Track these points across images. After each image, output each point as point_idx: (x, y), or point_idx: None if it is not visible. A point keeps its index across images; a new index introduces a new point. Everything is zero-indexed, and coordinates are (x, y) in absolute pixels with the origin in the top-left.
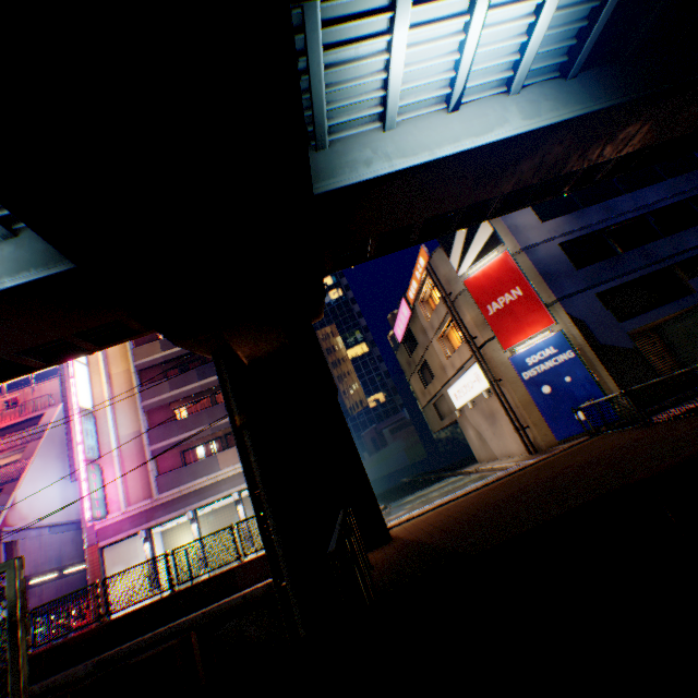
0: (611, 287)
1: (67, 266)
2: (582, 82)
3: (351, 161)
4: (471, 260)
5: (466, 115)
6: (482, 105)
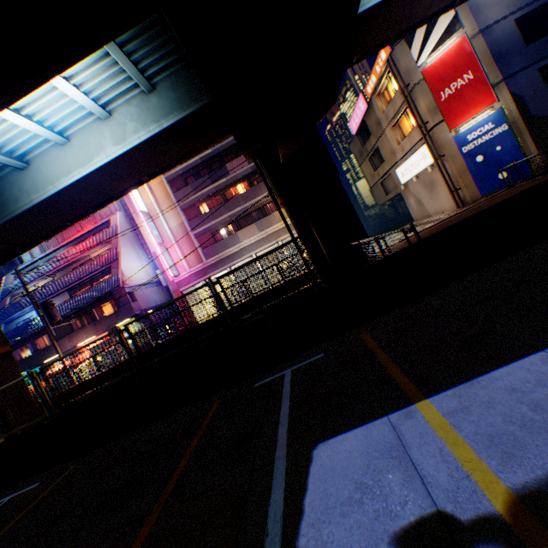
0: None
1: (194, 108)
2: None
3: None
4: (430, 49)
5: None
6: None
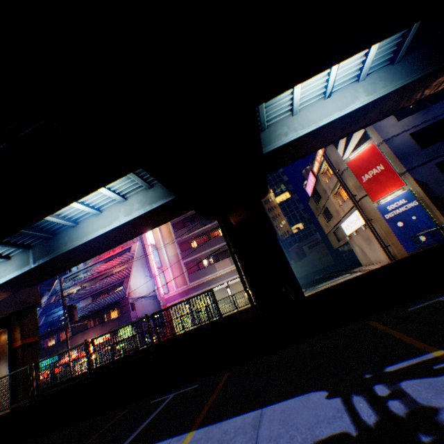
0: None
1: (172, 197)
2: (403, 64)
3: (278, 135)
4: (350, 150)
5: (334, 99)
6: (343, 91)
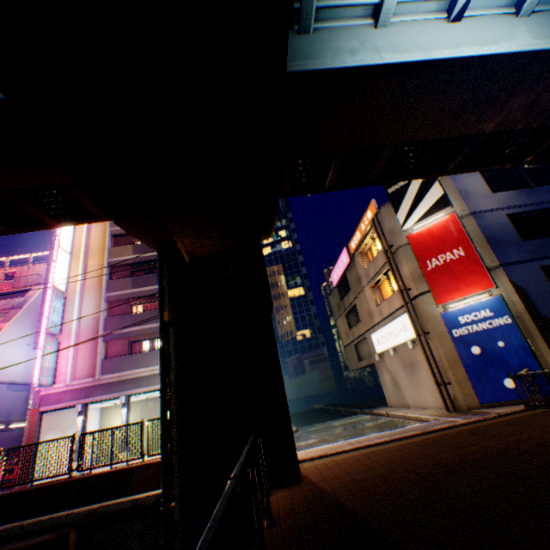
0: None
1: None
2: None
3: (335, 48)
4: (418, 217)
5: (468, 26)
6: (487, 20)
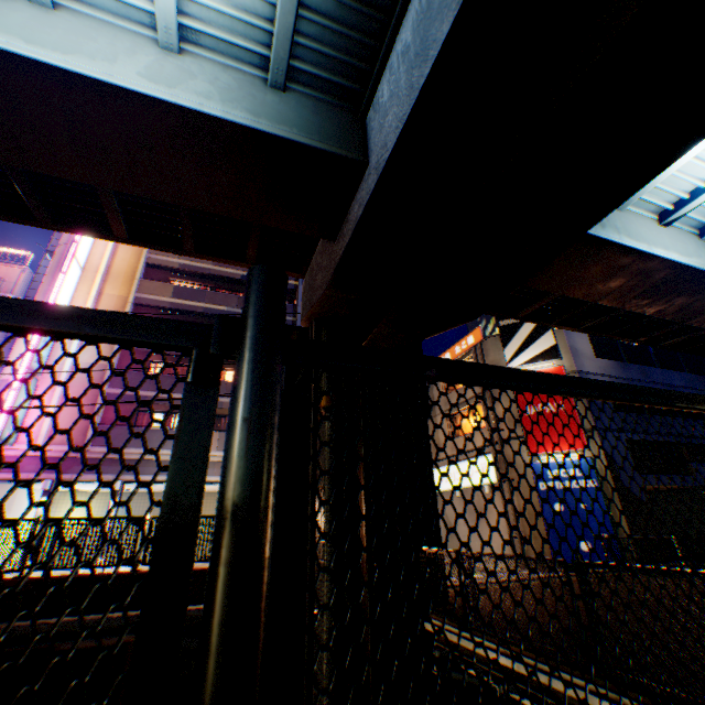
0: (637, 439)
1: (330, 148)
2: None
3: None
4: (525, 359)
5: (671, 234)
6: (681, 234)
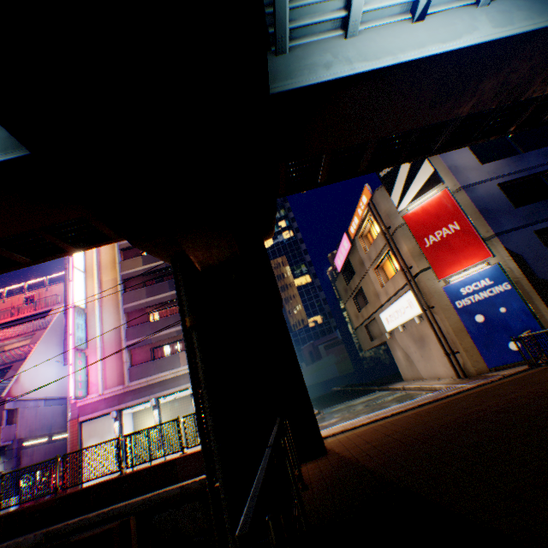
0: None
1: (23, 152)
2: None
3: (310, 65)
4: (411, 197)
5: (431, 24)
6: (449, 15)
